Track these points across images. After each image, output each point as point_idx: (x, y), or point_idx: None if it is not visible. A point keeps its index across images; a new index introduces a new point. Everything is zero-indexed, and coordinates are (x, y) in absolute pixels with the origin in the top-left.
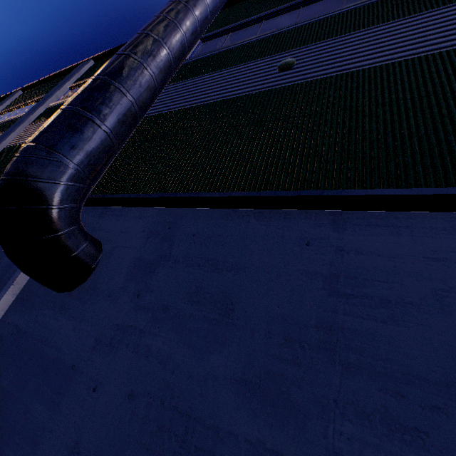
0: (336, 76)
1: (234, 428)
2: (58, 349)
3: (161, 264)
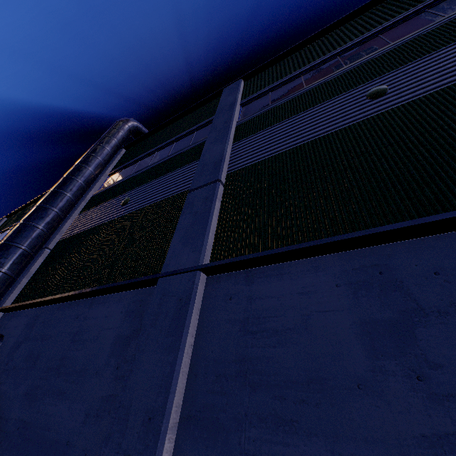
0: (136, 211)
1: (14, 416)
2: None
3: (23, 343)
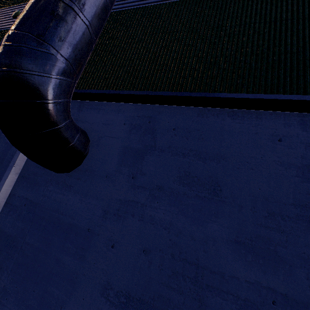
0: None
1: (235, 273)
2: (72, 217)
3: (148, 153)
